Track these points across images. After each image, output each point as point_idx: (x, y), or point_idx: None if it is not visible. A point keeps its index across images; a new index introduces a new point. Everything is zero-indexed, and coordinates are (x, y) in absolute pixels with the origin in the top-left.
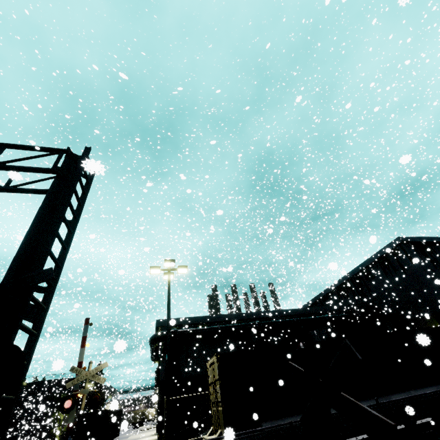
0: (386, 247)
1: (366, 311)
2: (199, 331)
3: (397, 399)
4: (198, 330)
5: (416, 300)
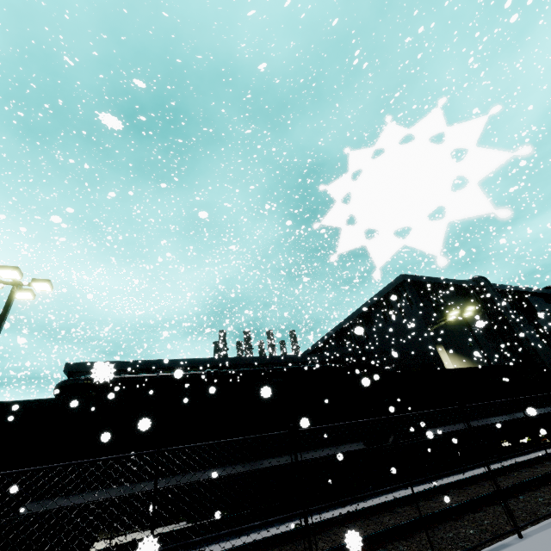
0: (387, 287)
1: (359, 362)
2: (126, 380)
3: (18, 470)
4: (126, 378)
5: (409, 351)
